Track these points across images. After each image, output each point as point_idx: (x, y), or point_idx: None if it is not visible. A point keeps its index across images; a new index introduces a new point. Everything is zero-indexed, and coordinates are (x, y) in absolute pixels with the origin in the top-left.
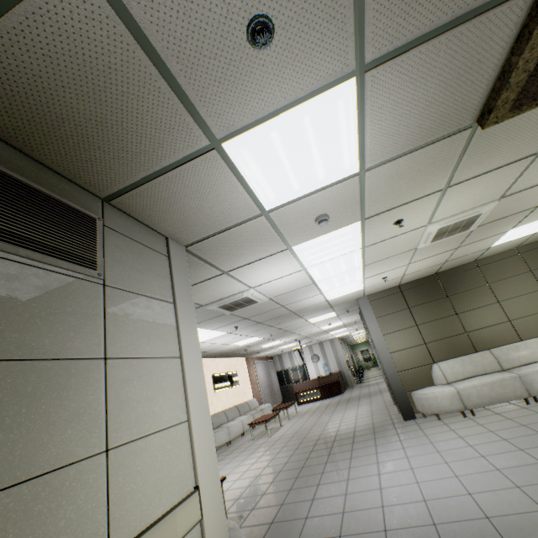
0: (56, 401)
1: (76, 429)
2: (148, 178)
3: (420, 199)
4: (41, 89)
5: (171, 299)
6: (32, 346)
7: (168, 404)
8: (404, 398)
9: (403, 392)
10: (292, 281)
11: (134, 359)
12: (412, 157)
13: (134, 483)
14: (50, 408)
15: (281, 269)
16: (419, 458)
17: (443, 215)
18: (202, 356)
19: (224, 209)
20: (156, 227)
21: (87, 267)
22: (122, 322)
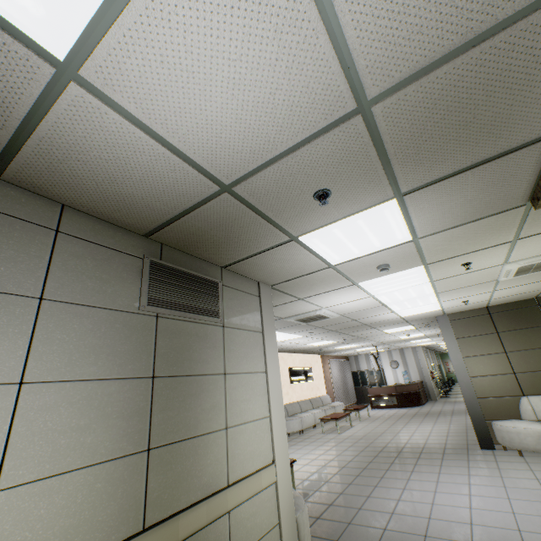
0: (204, 398)
1: (213, 414)
2: (249, 256)
3: (486, 249)
4: (200, 231)
5: (261, 329)
6: (194, 368)
7: (258, 404)
8: (483, 425)
9: (482, 419)
10: (361, 303)
11: (239, 374)
12: (464, 227)
13: (239, 449)
14: (202, 402)
15: (349, 296)
16: (481, 488)
17: (521, 256)
18: (280, 351)
19: (300, 266)
20: (252, 277)
21: (215, 317)
22: (232, 350)
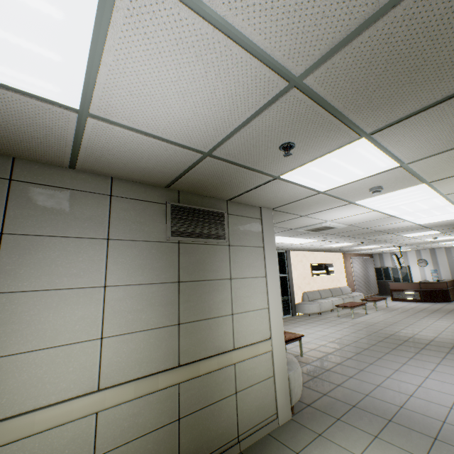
0: (215, 295)
1: (222, 305)
2: (245, 191)
3: None
4: (201, 181)
5: (262, 245)
6: (207, 275)
7: (258, 299)
8: None
9: None
10: (366, 216)
11: (242, 278)
12: None
13: (242, 328)
14: (214, 297)
15: (350, 212)
16: None
17: None
18: (302, 250)
19: (291, 195)
20: (253, 204)
21: (222, 239)
22: (237, 262)
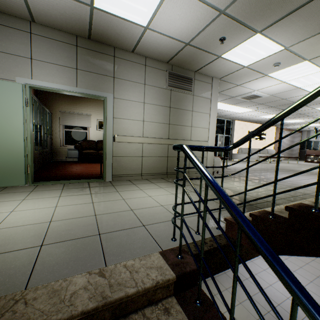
0: (184, 116)
1: (187, 121)
2: (204, 66)
3: None
4: (183, 59)
5: (210, 98)
6: (181, 107)
7: (204, 123)
8: None
9: None
10: (280, 87)
11: (197, 112)
12: (315, 37)
13: (195, 134)
14: (184, 117)
15: (268, 83)
16: (316, 179)
17: None
18: (244, 121)
19: (228, 68)
20: (208, 75)
21: (190, 92)
22: (196, 104)
